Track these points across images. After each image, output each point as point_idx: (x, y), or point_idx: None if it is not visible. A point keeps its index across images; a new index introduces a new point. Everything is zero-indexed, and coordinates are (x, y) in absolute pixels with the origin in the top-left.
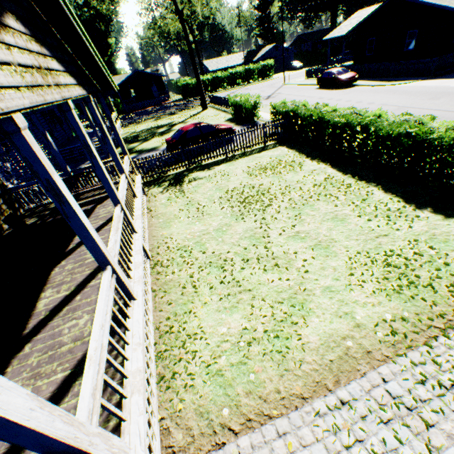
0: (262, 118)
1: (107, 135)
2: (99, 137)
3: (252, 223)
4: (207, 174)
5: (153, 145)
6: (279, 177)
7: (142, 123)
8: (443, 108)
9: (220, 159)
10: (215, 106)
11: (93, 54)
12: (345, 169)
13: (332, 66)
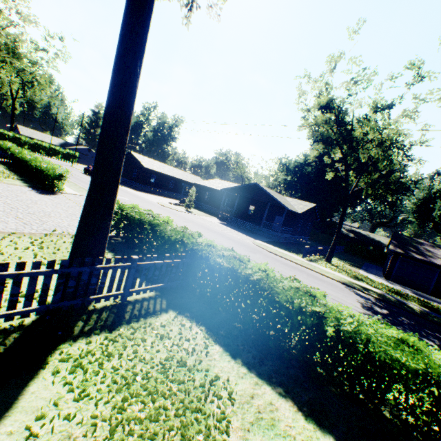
0: None
1: None
2: None
3: None
4: None
5: None
6: None
7: None
8: None
9: None
10: None
11: None
12: (16, 173)
13: None
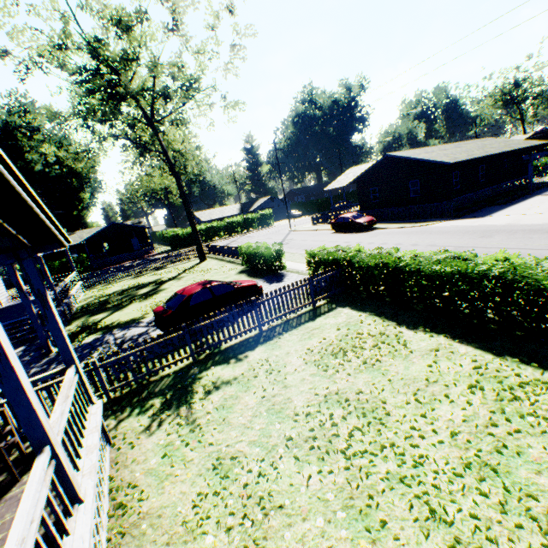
0: (286, 267)
1: (4, 354)
2: (34, 313)
3: (421, 546)
4: (237, 369)
5: (131, 316)
6: (381, 370)
7: (116, 281)
8: (512, 245)
9: (250, 335)
10: (216, 256)
11: (1, 170)
12: (489, 345)
13: (338, 212)
